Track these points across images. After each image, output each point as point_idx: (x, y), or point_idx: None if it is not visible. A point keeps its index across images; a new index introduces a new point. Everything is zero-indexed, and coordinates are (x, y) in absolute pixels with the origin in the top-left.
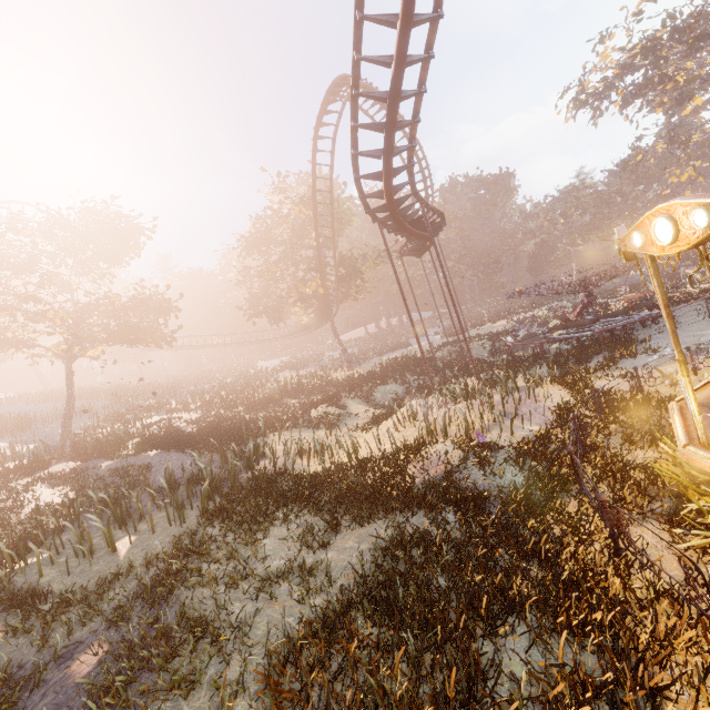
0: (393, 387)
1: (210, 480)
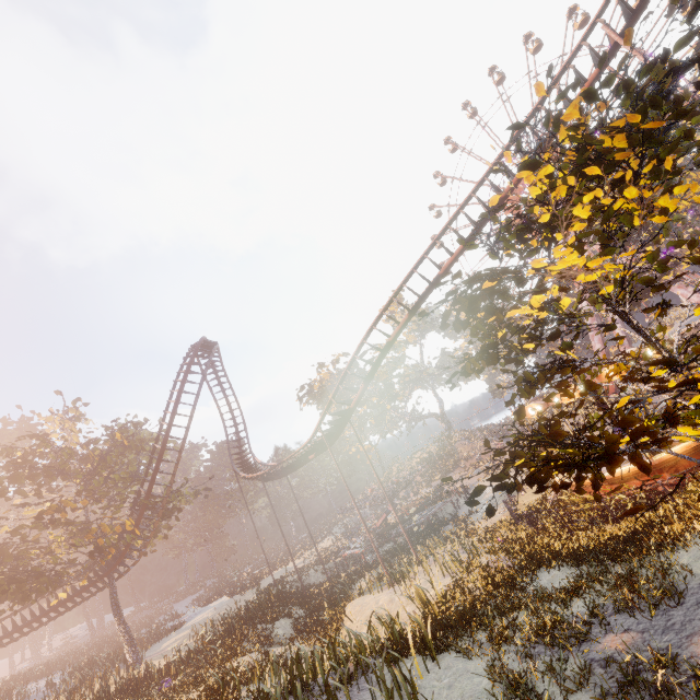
0: (287, 620)
1: (372, 649)
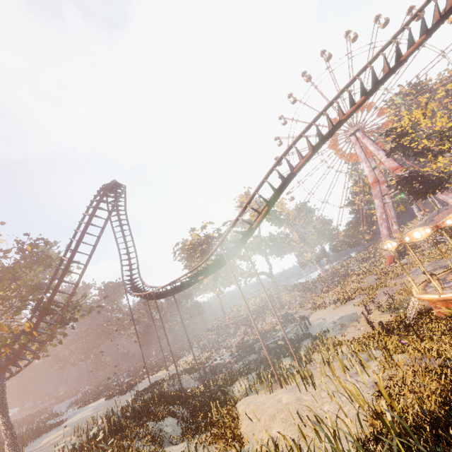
0: (173, 418)
1: None
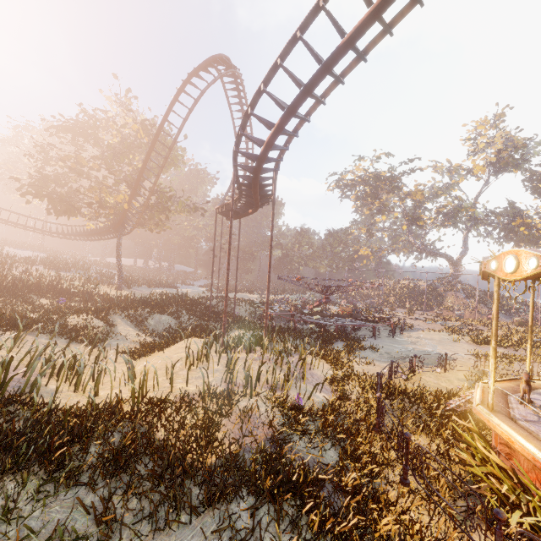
0: (168, 319)
1: None
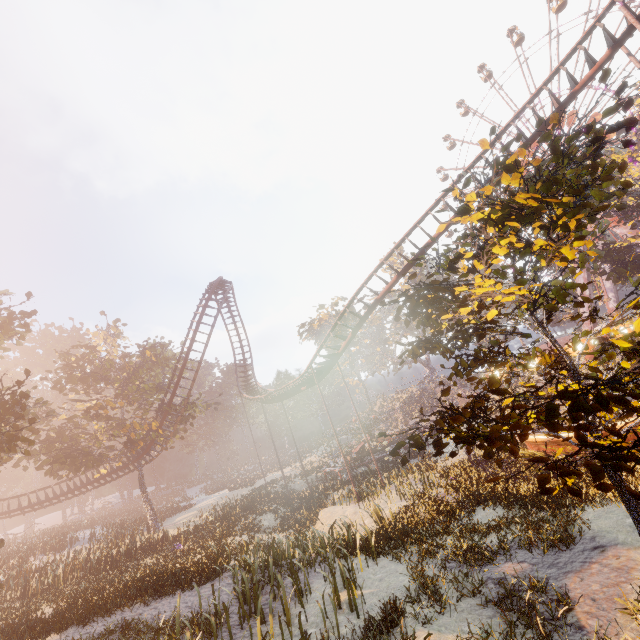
0: (272, 515)
1: (330, 545)
